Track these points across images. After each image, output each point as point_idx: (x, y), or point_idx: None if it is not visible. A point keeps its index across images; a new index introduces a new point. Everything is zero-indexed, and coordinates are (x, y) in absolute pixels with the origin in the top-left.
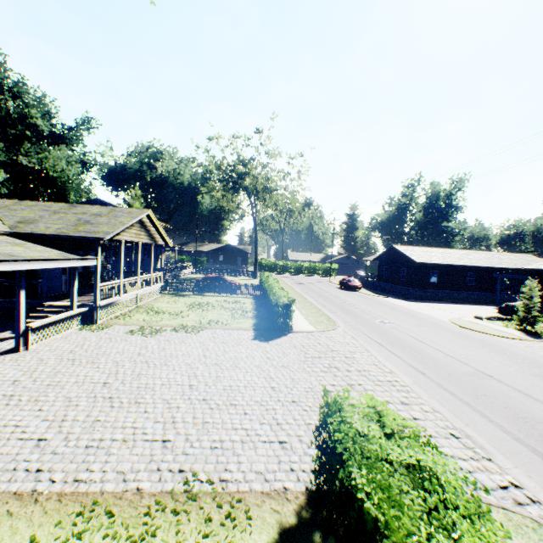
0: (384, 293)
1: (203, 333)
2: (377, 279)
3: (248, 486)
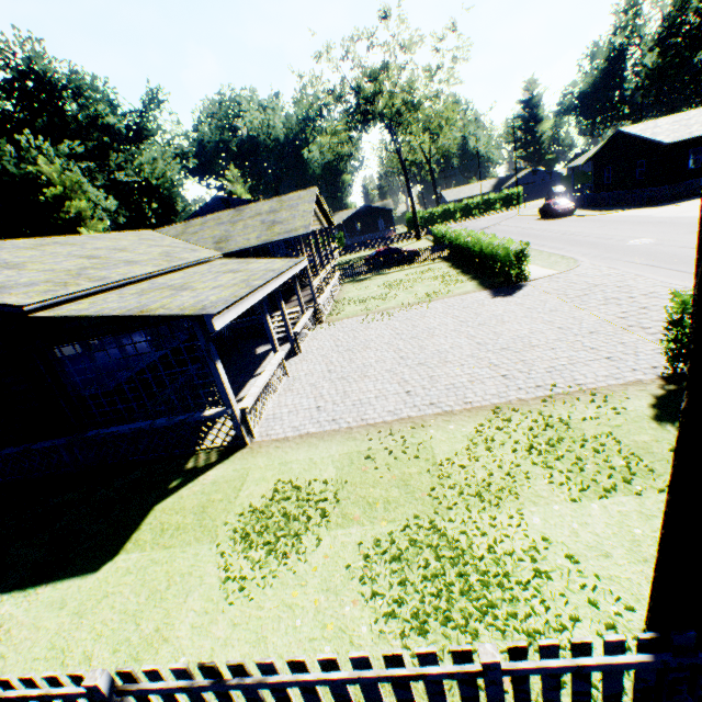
0: (613, 208)
1: (433, 305)
2: (594, 191)
3: (604, 384)
